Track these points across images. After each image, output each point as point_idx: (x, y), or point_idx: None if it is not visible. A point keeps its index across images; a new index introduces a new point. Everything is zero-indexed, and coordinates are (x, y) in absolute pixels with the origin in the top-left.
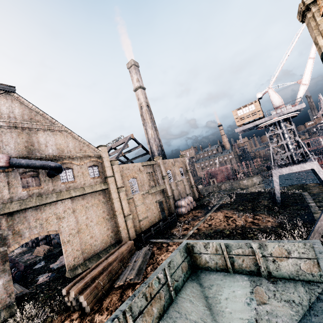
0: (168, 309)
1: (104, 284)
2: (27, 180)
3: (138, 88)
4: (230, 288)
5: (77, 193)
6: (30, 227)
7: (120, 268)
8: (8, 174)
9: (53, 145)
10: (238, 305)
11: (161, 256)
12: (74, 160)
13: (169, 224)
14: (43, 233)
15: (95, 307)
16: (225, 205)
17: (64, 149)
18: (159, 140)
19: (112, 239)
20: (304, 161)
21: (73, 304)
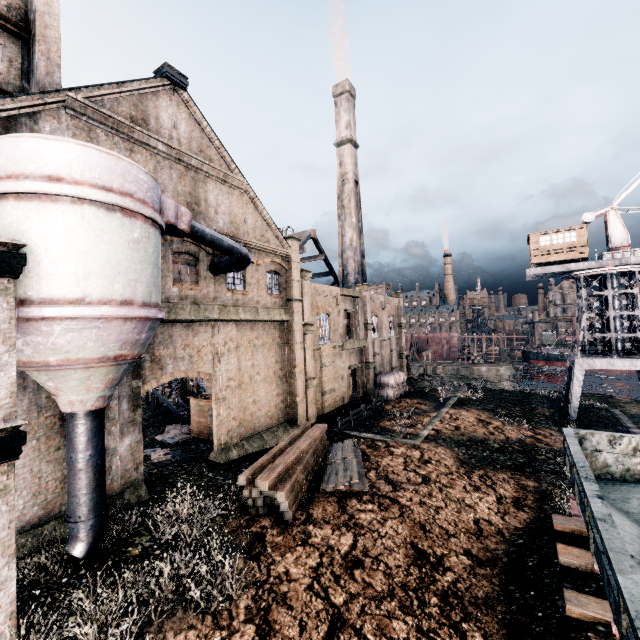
0: None
1: (302, 484)
2: (180, 268)
3: (345, 141)
4: None
5: (247, 316)
6: (175, 356)
7: (315, 465)
8: None
9: (225, 213)
10: None
11: (384, 459)
12: (251, 252)
13: (373, 411)
14: (192, 373)
15: (299, 516)
16: (469, 400)
17: (240, 227)
18: (362, 254)
19: (281, 414)
20: (634, 354)
21: (258, 504)
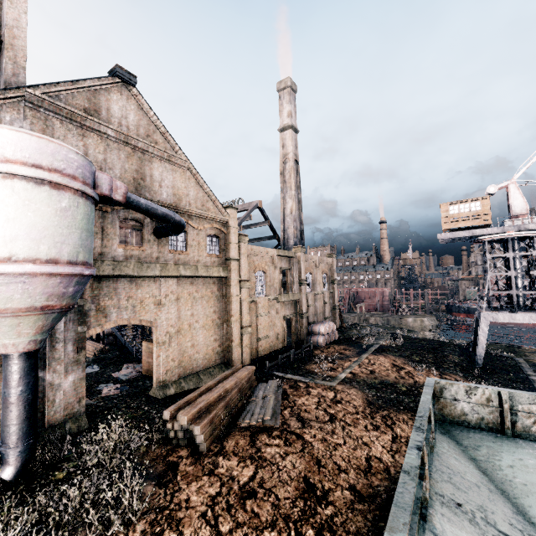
0: (433, 460)
1: (222, 419)
2: (126, 232)
3: (287, 127)
4: (513, 454)
5: (187, 272)
6: (119, 306)
7: (238, 402)
8: (104, 216)
9: (169, 186)
10: (535, 477)
11: (301, 398)
12: (192, 219)
13: (302, 356)
14: (134, 321)
15: (213, 448)
16: (389, 347)
17: (182, 198)
18: (301, 221)
19: (218, 357)
20: (534, 309)
21: (179, 436)
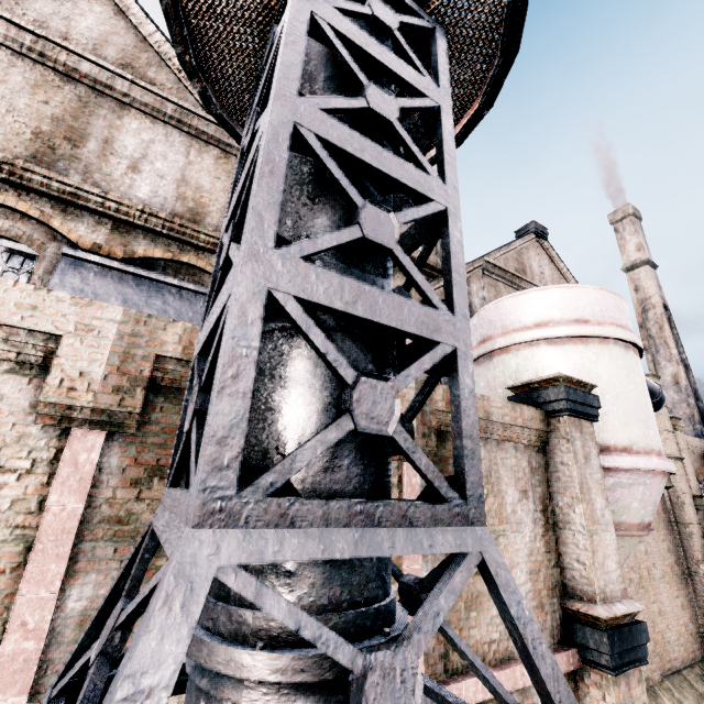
0: None
1: None
2: None
3: (639, 263)
4: None
5: None
6: None
7: None
8: None
9: None
10: None
11: None
12: None
13: None
14: None
15: None
16: None
17: None
18: (696, 396)
19: (695, 644)
20: None
21: None
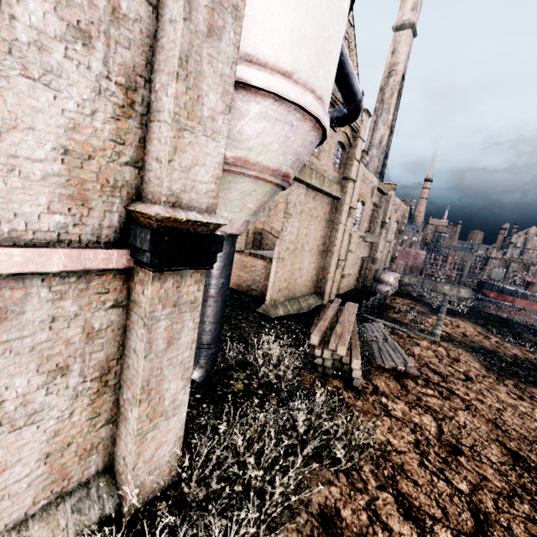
0: None
1: None
2: None
3: (407, 25)
4: None
5: (316, 182)
6: None
7: None
8: None
9: None
10: None
11: (414, 348)
12: None
13: (380, 302)
14: (267, 226)
15: (365, 384)
16: (459, 312)
17: None
18: (386, 155)
19: (312, 286)
20: None
21: (327, 365)
